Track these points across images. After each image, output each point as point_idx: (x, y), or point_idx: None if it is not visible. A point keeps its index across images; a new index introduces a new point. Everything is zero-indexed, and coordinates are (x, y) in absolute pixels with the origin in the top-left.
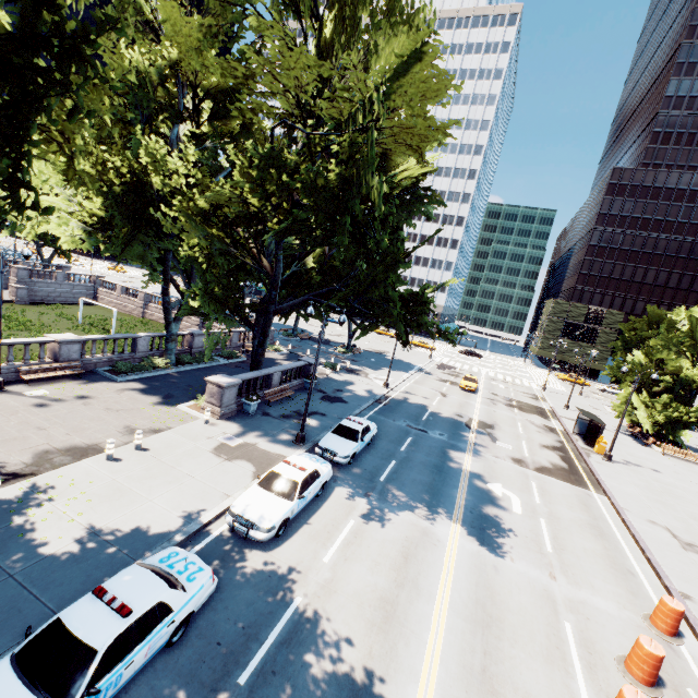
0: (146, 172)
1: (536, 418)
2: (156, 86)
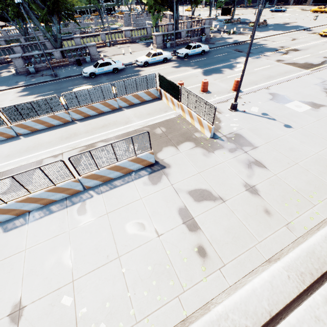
0: None
1: None
2: None
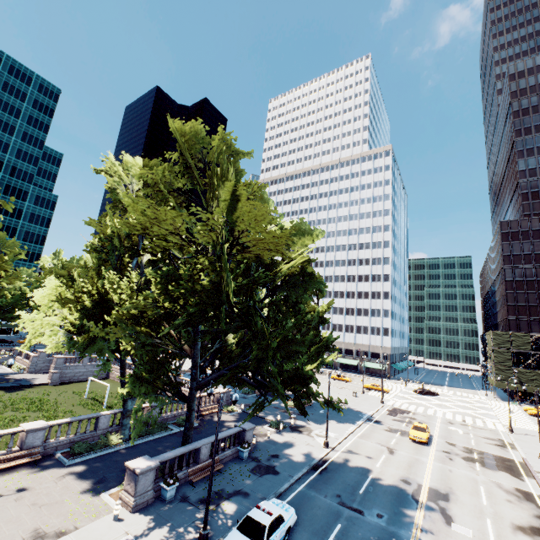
0: (107, 292)
1: (503, 477)
2: (124, 239)
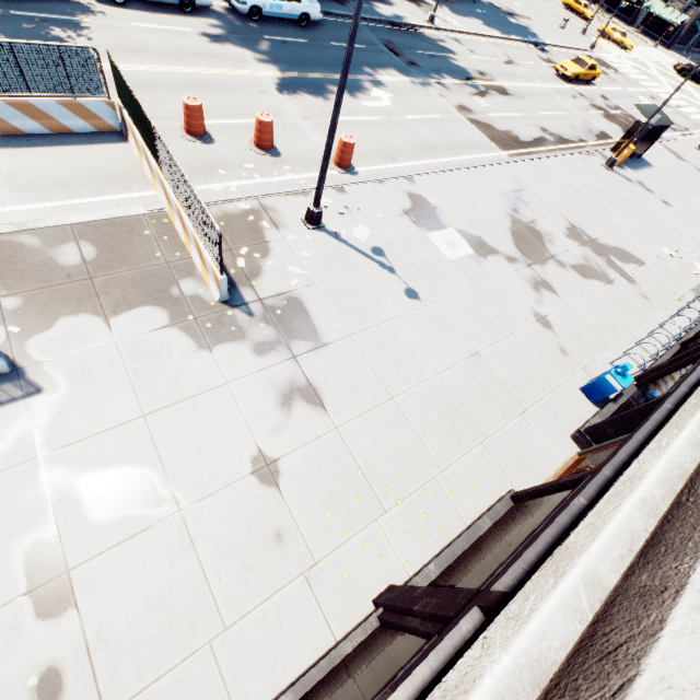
0: None
1: (608, 126)
2: None
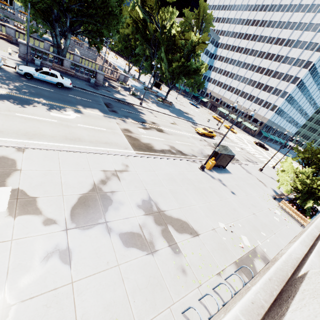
0: None
1: None
2: None
